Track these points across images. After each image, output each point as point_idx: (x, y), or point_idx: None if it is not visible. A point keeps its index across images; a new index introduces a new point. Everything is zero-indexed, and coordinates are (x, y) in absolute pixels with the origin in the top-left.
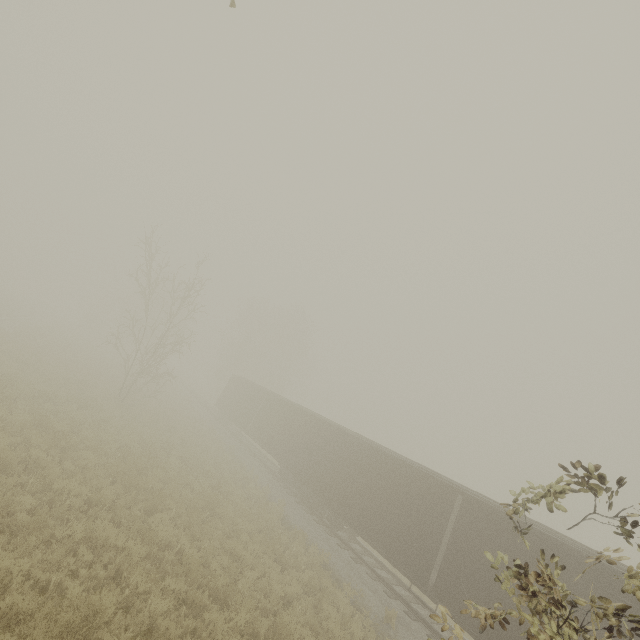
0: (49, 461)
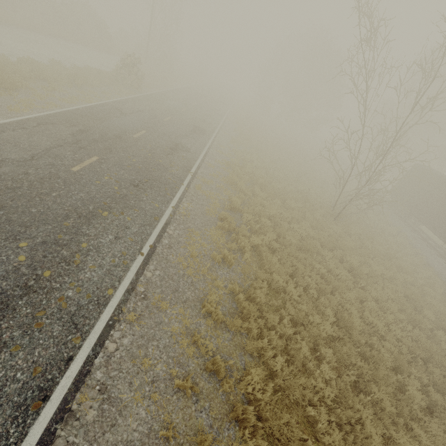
0: None
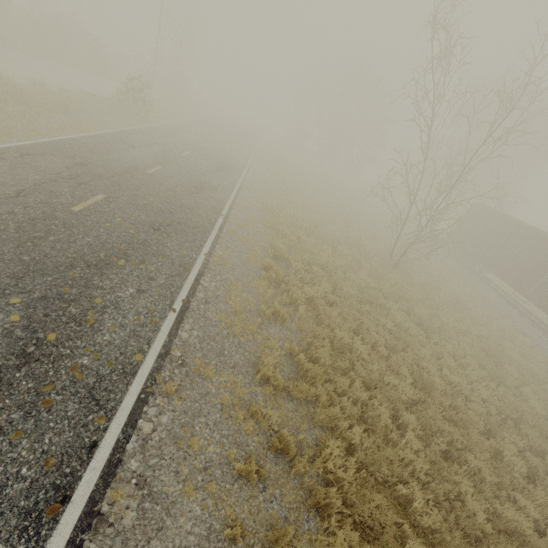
0: (544, 546)
